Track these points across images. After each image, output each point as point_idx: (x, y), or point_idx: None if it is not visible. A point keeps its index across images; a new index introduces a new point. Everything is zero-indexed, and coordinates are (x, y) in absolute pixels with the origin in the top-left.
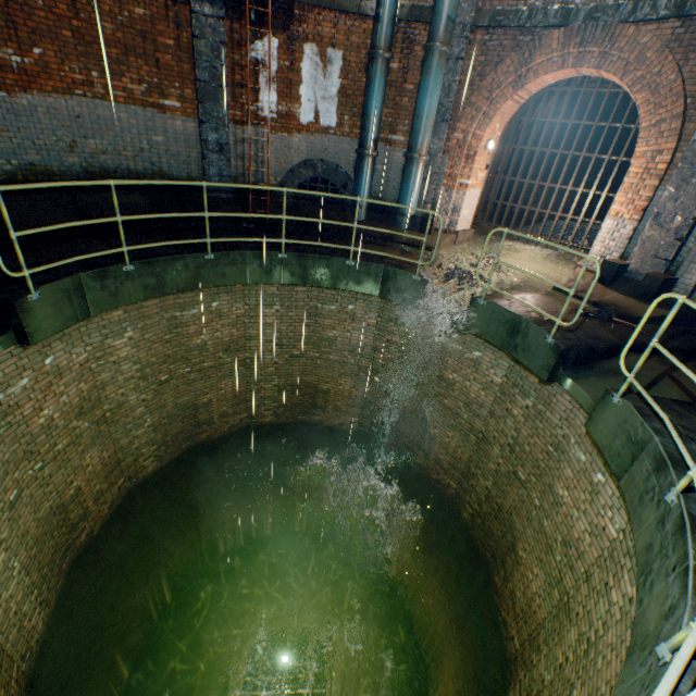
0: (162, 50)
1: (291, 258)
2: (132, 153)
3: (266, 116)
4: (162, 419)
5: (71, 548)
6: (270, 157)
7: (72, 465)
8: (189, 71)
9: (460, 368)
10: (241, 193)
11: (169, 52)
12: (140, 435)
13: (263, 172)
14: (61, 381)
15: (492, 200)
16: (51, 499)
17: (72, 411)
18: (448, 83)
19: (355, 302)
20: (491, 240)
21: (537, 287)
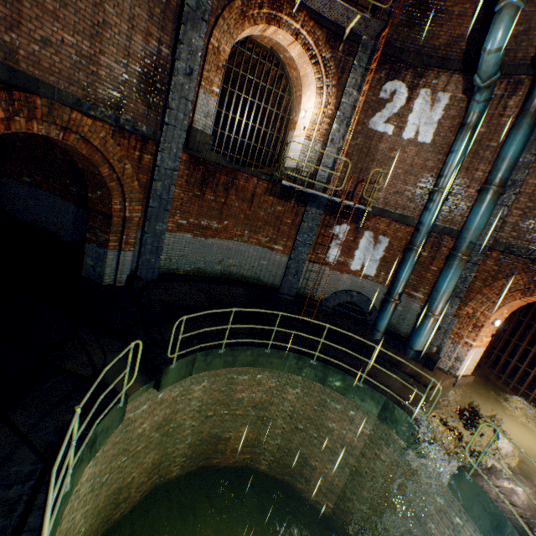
0: (283, 224)
1: (318, 364)
2: (247, 267)
3: (329, 261)
4: (197, 440)
5: (109, 520)
6: (324, 282)
7: (138, 461)
8: (294, 234)
9: (438, 521)
10: (299, 297)
11: (286, 225)
12: (180, 447)
13: (317, 289)
14: (160, 406)
15: (496, 351)
16: (118, 482)
17: (155, 425)
18: (464, 275)
19: (355, 410)
20: (491, 386)
21: (533, 475)
